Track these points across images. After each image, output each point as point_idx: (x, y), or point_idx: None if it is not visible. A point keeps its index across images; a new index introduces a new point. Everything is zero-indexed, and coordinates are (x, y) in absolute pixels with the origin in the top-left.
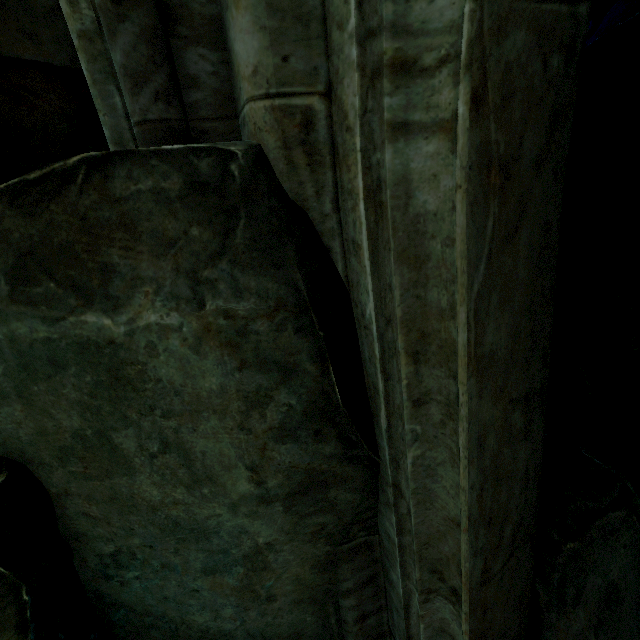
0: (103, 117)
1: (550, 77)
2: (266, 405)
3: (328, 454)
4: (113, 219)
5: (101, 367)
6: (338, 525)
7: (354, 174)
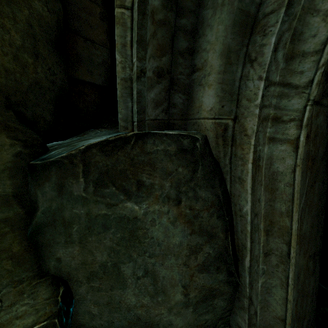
0: (121, 109)
1: (327, 130)
2: (198, 252)
3: (220, 279)
4: (145, 161)
5: (126, 229)
6: (213, 320)
7: (247, 152)
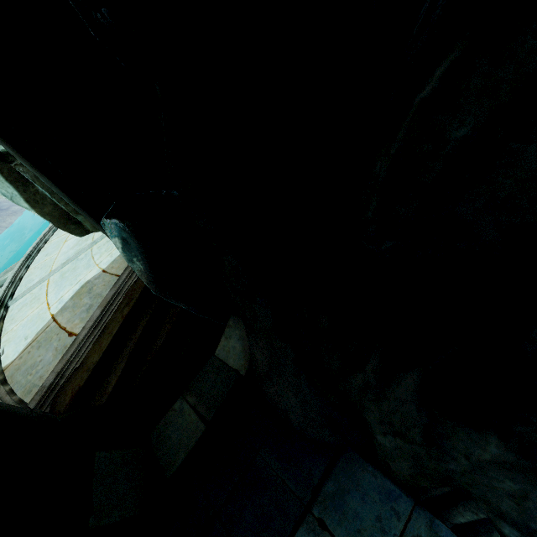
0: None
1: None
2: None
3: None
4: None
5: None
6: None
7: None
